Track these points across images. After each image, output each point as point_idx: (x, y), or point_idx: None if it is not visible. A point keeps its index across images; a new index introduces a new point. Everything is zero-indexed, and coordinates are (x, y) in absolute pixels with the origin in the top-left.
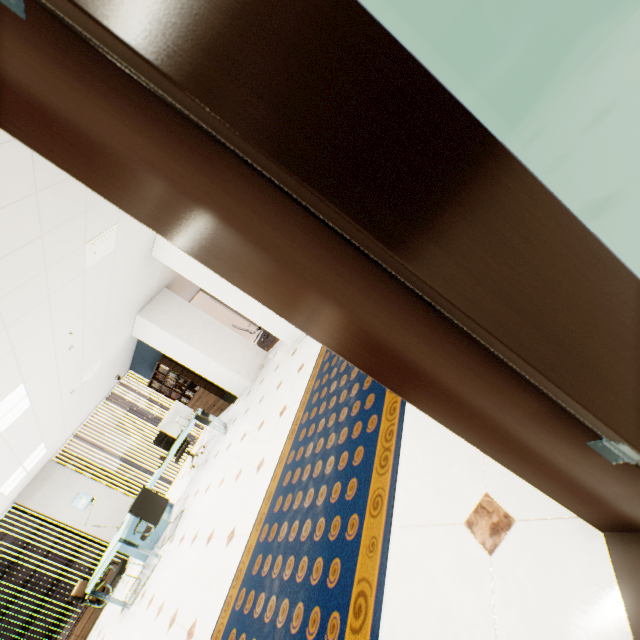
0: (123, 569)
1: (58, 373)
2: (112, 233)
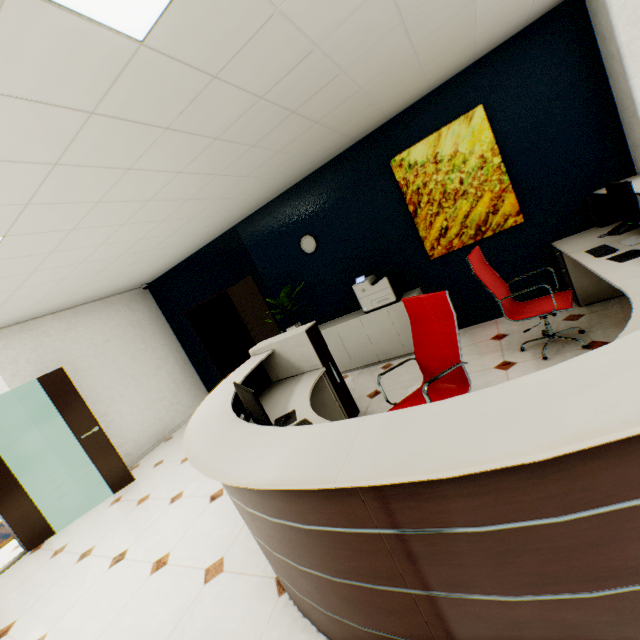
0: None
1: None
2: None
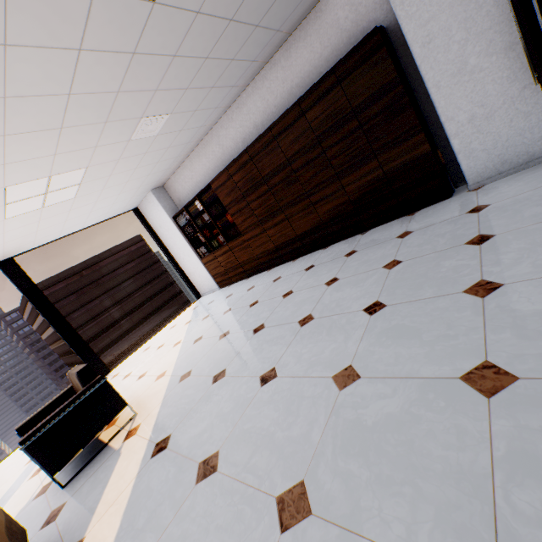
0: None
1: None
2: None
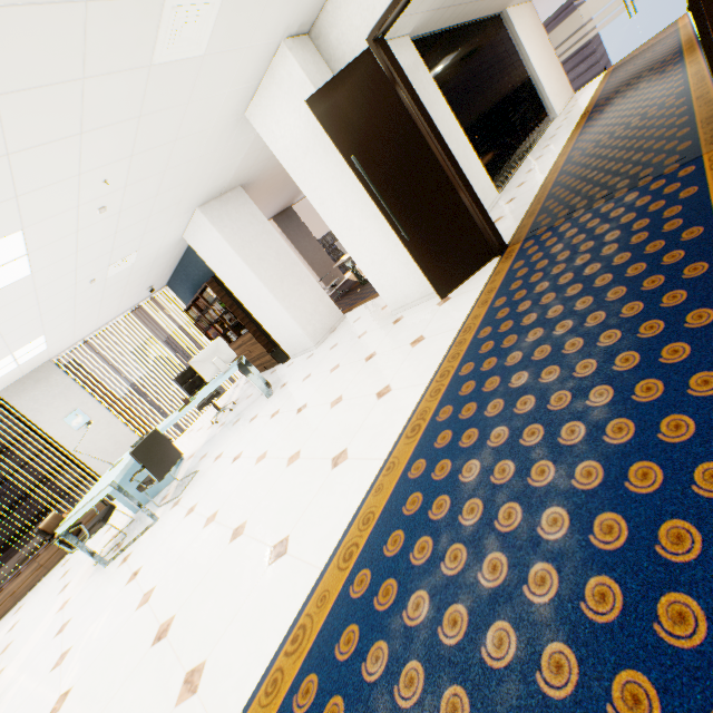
0: (108, 517)
1: (77, 242)
2: (210, 11)
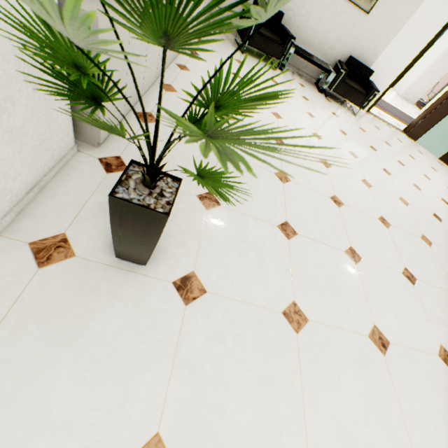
0: None
1: None
2: None
